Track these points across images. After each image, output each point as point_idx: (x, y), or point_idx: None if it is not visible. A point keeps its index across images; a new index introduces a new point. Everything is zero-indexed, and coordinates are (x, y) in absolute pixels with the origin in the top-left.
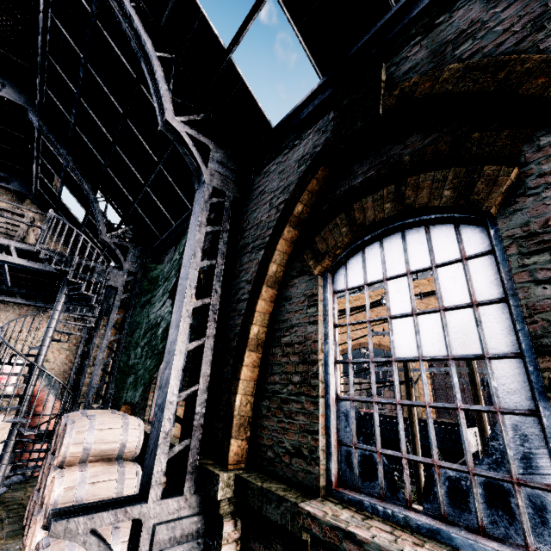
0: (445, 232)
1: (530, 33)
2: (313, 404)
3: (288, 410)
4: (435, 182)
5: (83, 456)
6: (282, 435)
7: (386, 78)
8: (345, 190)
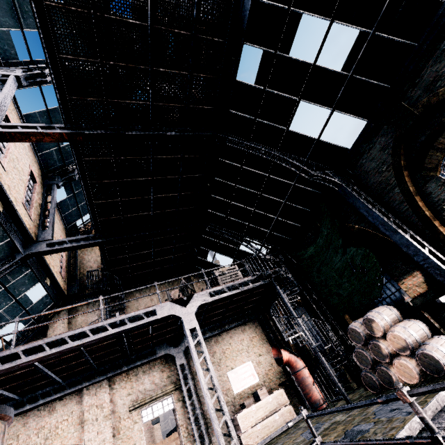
0: None
1: None
2: None
3: None
4: None
5: (389, 323)
6: None
7: (407, 105)
8: (419, 144)
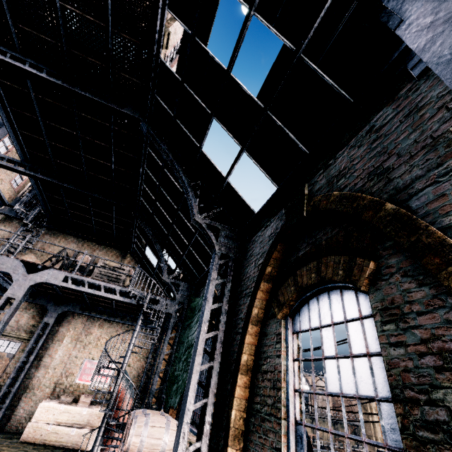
0: (350, 296)
1: (367, 181)
2: (278, 424)
3: (264, 427)
4: (335, 263)
5: (140, 446)
6: (261, 449)
7: (308, 192)
8: (295, 258)
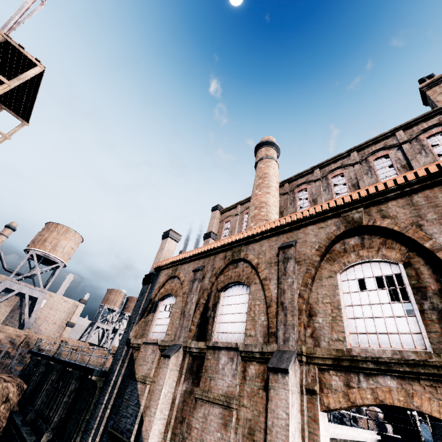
0: None
1: None
2: None
3: None
4: None
5: None
6: None
7: None
8: None
